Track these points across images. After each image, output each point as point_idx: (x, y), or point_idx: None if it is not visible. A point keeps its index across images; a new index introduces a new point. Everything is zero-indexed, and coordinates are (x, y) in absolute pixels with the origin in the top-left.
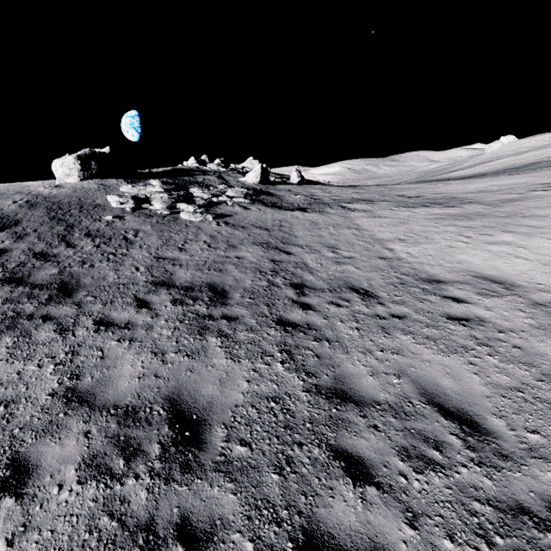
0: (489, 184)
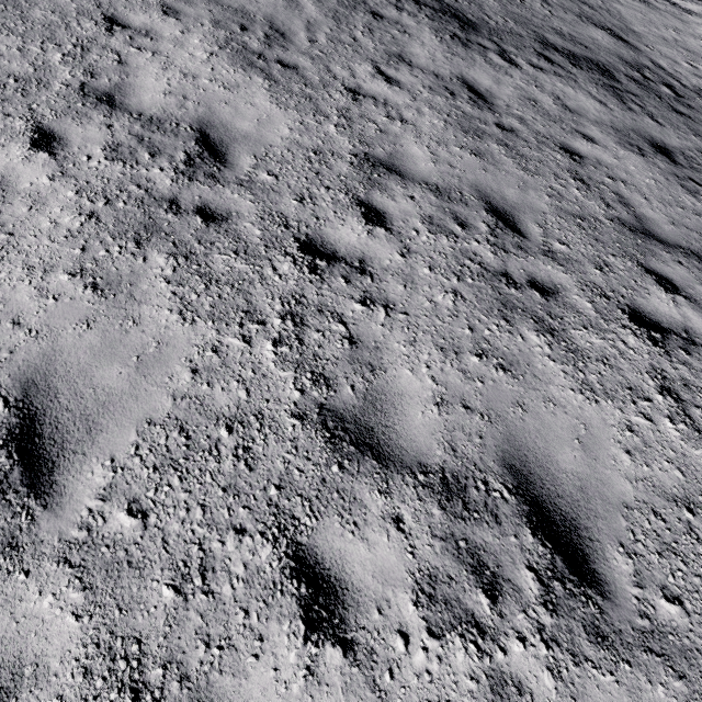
0: None
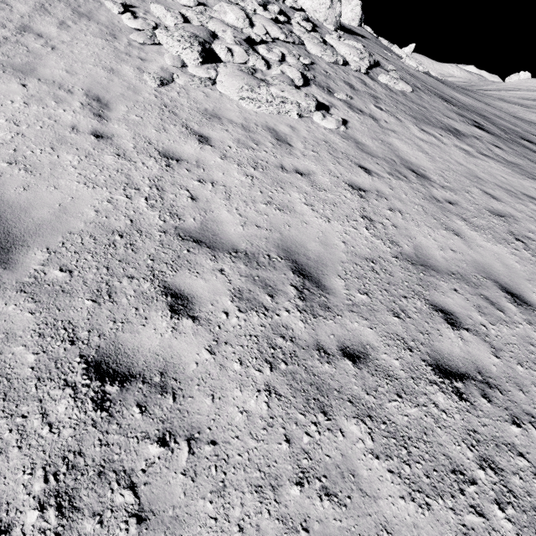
0: (535, 103)
